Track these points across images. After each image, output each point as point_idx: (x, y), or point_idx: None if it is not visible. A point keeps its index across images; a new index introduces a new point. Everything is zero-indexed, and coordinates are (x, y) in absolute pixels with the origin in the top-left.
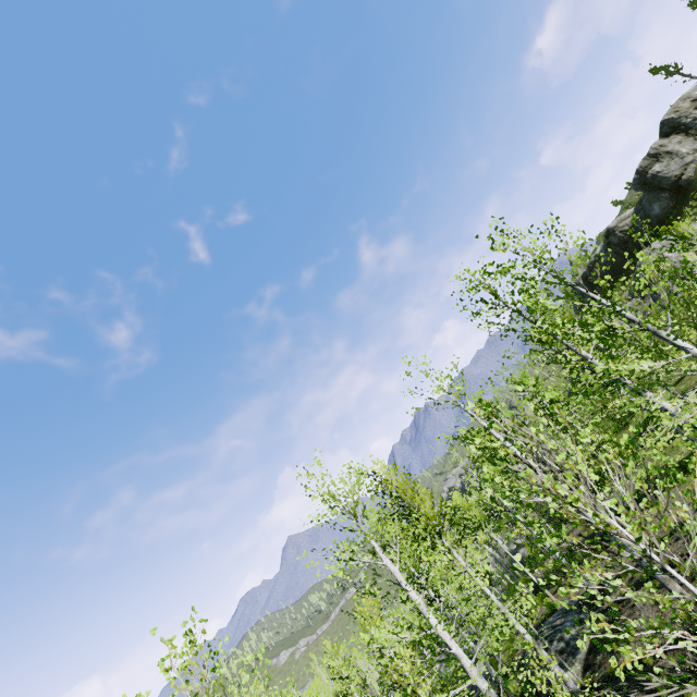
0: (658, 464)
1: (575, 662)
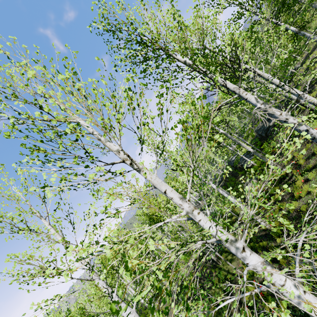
0: (313, 45)
1: None
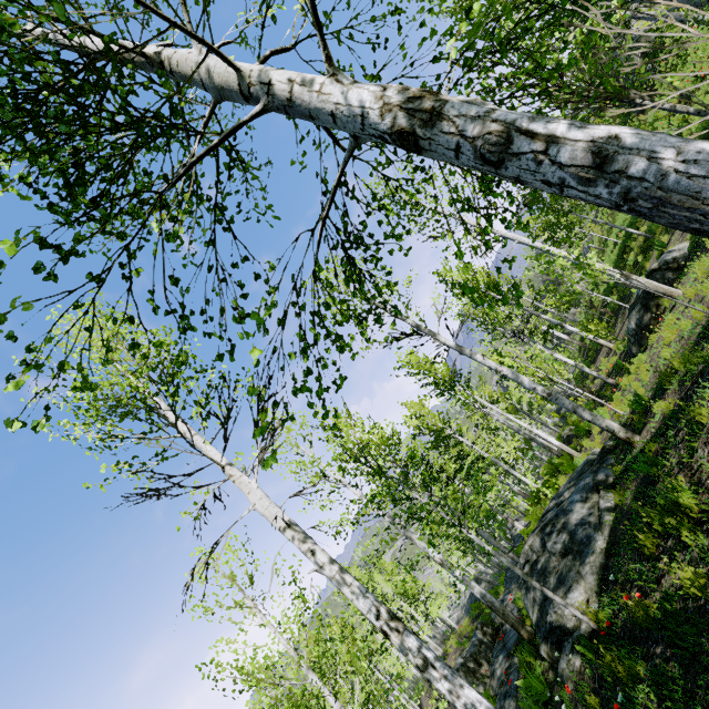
0: None
1: (584, 574)
